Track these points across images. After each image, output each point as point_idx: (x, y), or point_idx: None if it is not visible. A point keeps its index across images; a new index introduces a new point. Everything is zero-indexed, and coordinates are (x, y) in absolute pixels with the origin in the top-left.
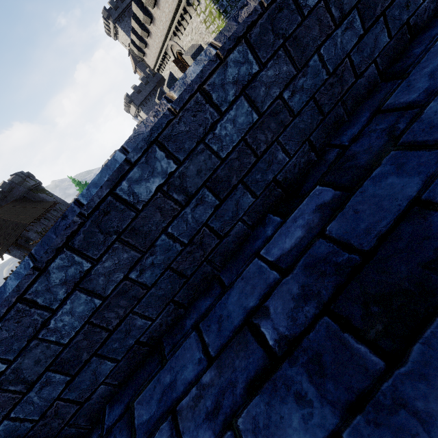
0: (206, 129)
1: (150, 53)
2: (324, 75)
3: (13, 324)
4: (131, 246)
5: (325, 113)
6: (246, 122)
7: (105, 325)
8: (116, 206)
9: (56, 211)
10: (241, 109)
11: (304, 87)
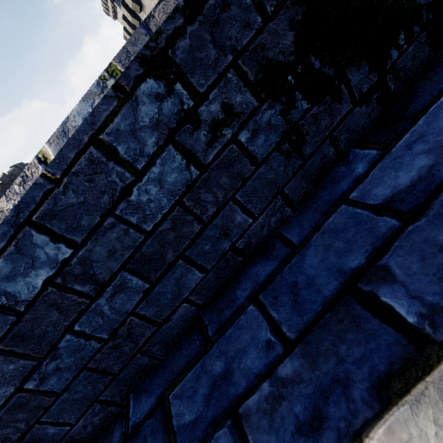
0: None
1: None
2: (94, 344)
3: None
4: None
5: (116, 371)
6: None
7: None
8: None
9: None
10: None
11: (61, 367)
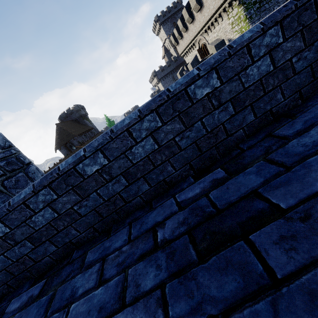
0: None
1: (182, 43)
2: None
3: (236, 60)
4: (304, 38)
5: None
6: None
7: (265, 87)
8: (312, 7)
9: (91, 133)
10: None
11: None
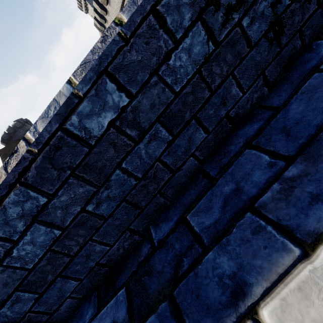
0: (0, 256)
1: None
2: (132, 181)
3: None
4: None
5: (143, 207)
6: (48, 239)
7: None
8: None
9: None
10: (37, 231)
11: (110, 196)
